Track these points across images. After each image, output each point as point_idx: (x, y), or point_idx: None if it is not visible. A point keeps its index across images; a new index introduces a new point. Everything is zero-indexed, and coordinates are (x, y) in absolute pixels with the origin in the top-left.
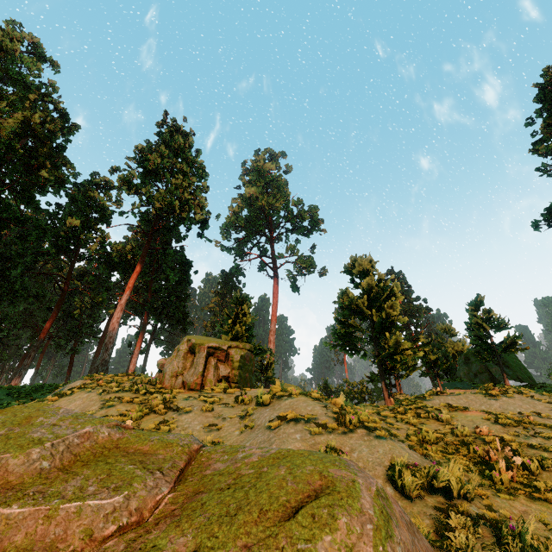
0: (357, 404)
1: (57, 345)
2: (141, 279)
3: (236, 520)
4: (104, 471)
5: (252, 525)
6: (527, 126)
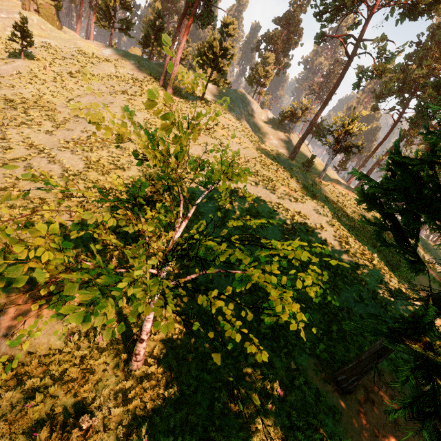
0: None
1: None
2: None
3: None
4: None
5: None
6: None
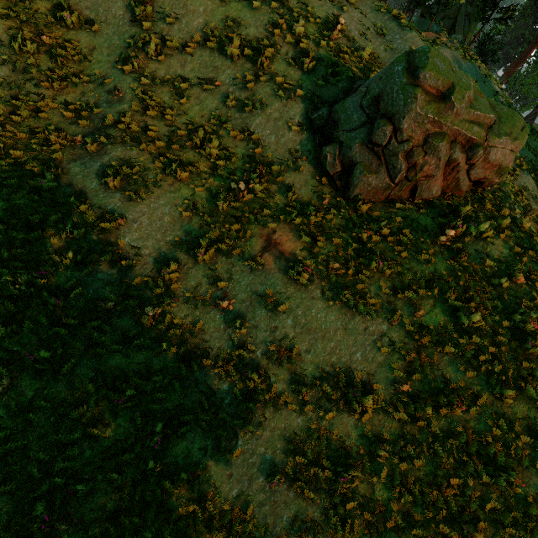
0: None
1: None
2: None
3: (514, 129)
4: (483, 105)
5: (517, 130)
6: None
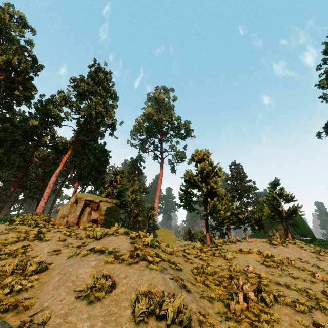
0: (203, 243)
1: (28, 196)
2: (73, 159)
3: None
4: None
5: None
6: (317, 70)
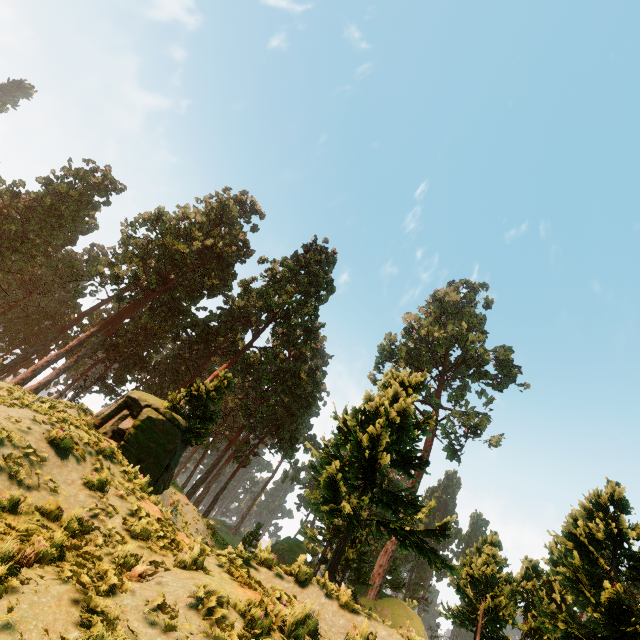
0: None
1: None
2: (238, 375)
3: None
4: None
5: None
6: None
